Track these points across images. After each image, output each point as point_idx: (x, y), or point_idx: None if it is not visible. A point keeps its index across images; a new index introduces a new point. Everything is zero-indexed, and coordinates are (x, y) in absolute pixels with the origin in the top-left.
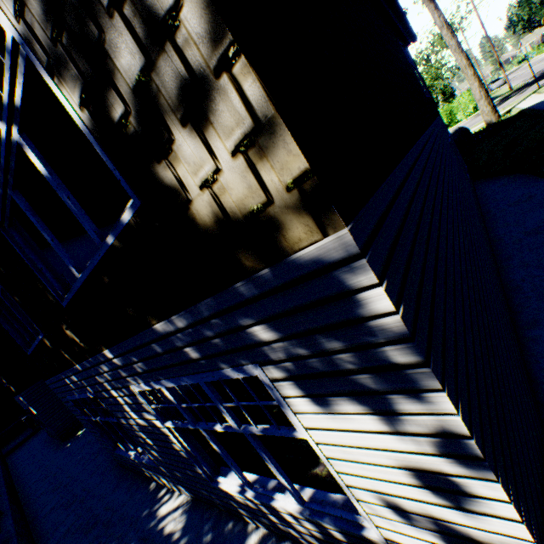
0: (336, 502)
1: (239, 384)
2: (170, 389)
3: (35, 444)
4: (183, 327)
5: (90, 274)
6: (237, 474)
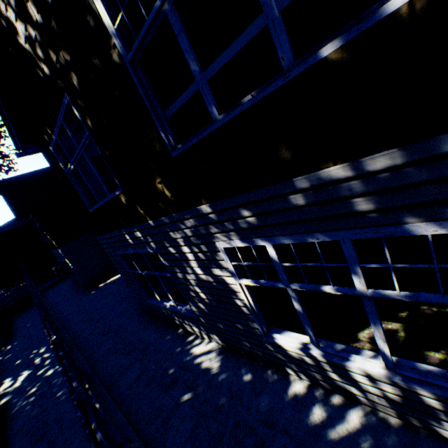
0: (433, 375)
1: (249, 269)
2: (274, 247)
3: (64, 288)
4: (372, 171)
5: (244, 111)
6: (309, 334)
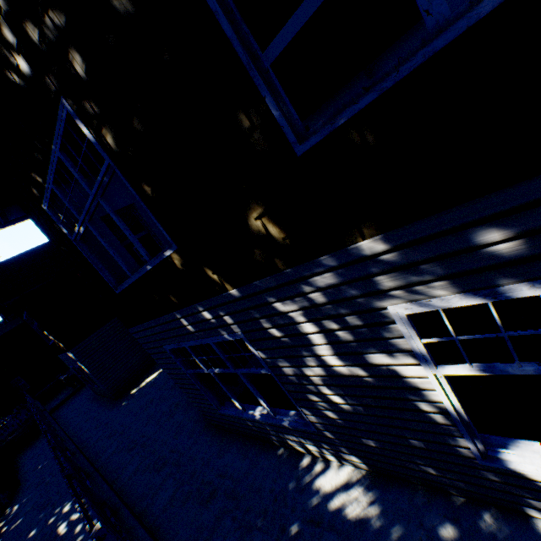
0: None
1: None
2: None
3: (81, 402)
4: None
5: None
6: None
